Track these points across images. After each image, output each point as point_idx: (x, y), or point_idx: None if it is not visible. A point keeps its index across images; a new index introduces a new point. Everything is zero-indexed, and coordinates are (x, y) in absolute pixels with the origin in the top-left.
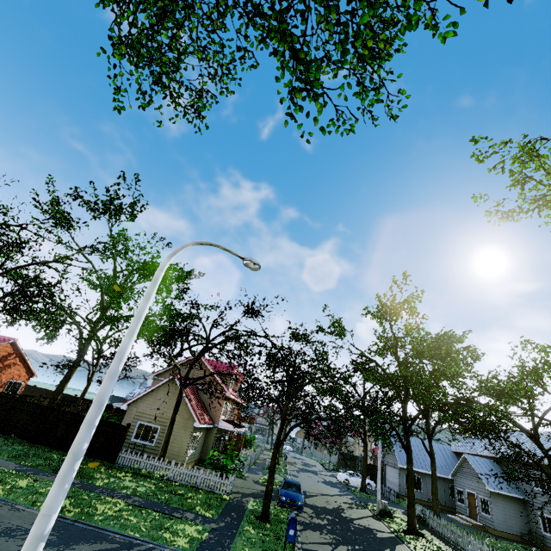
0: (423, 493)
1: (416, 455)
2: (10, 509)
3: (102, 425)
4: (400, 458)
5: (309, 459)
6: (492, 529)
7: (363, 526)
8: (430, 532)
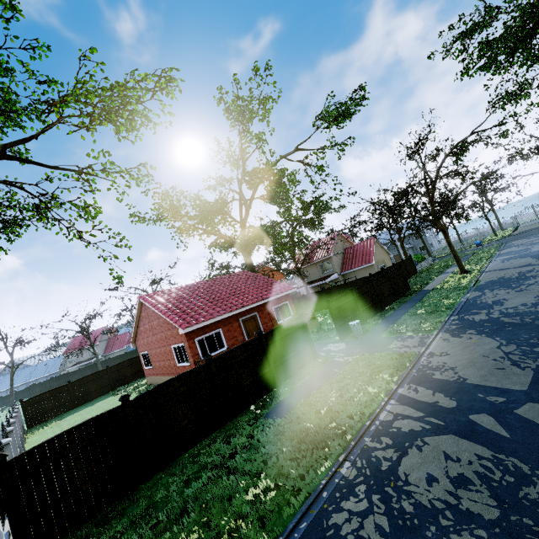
0: None
1: None
2: (502, 252)
3: (407, 261)
4: None
5: None
6: None
7: None
8: None
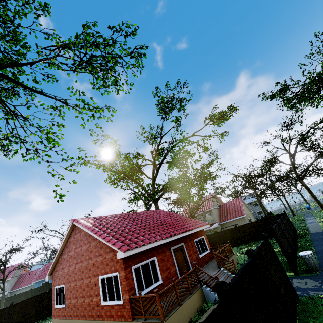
0: None
1: None
2: None
3: (270, 215)
4: None
5: None
6: None
7: None
8: None
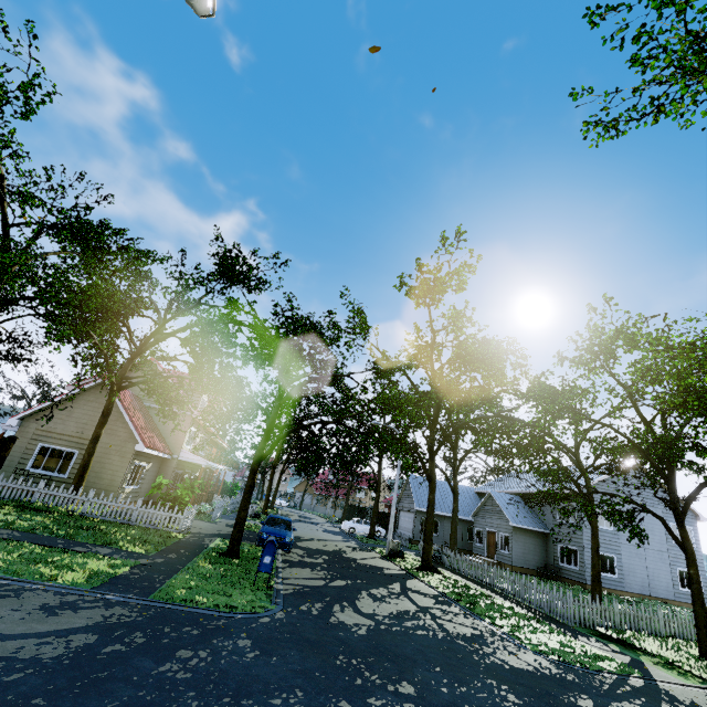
0: (439, 537)
1: (436, 497)
2: None
3: None
4: (418, 500)
5: (309, 514)
6: (509, 566)
7: (369, 565)
8: (445, 569)
